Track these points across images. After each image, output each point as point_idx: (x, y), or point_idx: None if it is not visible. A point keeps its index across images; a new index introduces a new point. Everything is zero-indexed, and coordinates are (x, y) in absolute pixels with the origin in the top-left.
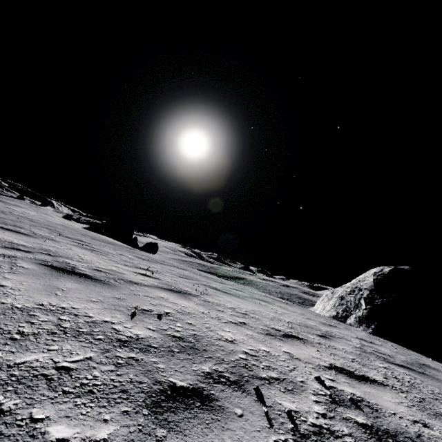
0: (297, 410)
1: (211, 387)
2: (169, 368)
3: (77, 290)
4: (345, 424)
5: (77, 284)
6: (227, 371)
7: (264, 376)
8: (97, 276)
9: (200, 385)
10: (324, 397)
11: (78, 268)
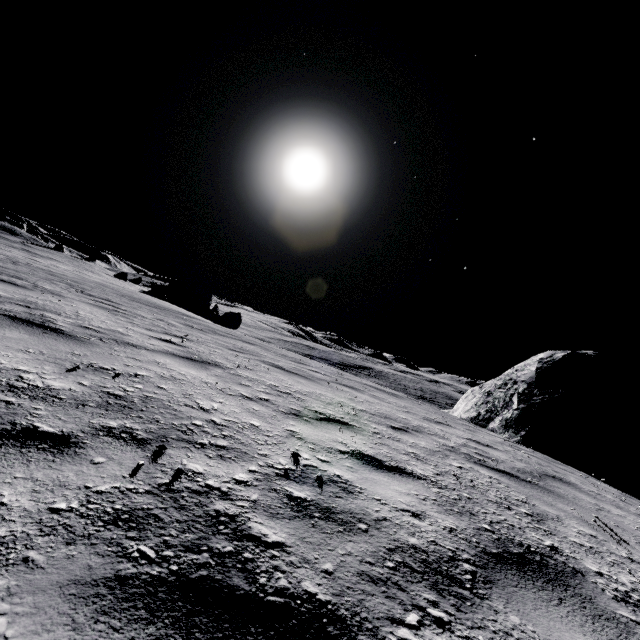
0: (202, 472)
1: (93, 437)
2: (52, 416)
3: (17, 340)
4: (264, 493)
5: (27, 335)
6: (145, 430)
7: (203, 442)
8: (75, 332)
9: (77, 434)
10: (275, 470)
11: (55, 322)
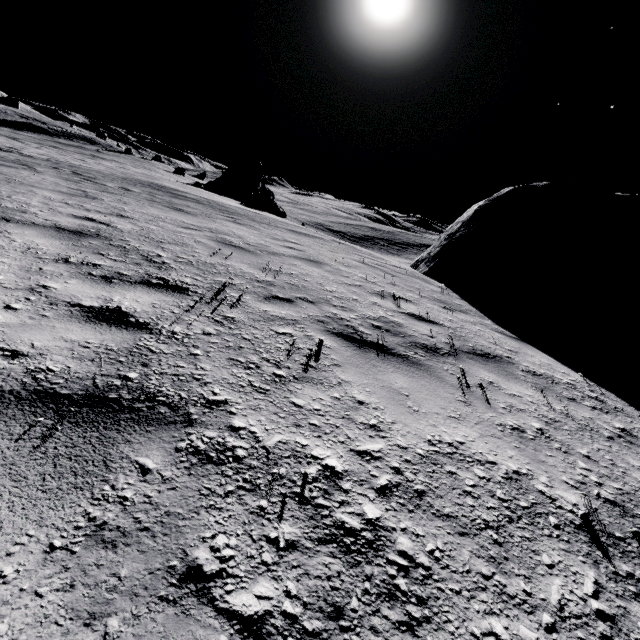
0: None
1: None
2: None
3: None
4: None
5: None
6: None
7: None
8: None
9: None
10: None
11: None
